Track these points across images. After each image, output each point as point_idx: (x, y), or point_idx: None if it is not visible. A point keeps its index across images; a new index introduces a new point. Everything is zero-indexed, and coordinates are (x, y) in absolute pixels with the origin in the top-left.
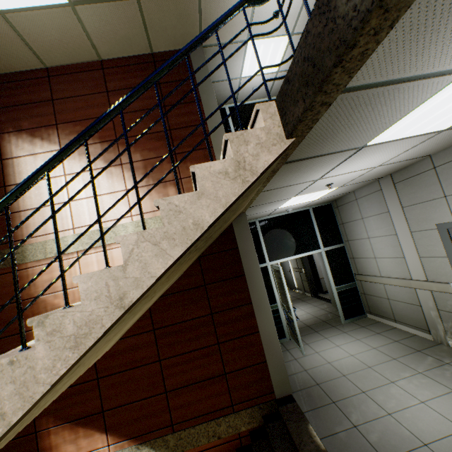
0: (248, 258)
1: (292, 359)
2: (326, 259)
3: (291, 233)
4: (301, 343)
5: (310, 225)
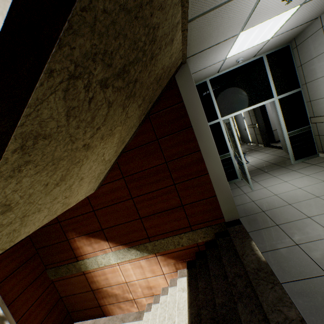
0: (194, 109)
1: (241, 193)
2: (279, 107)
3: (242, 87)
4: (250, 181)
5: (263, 75)
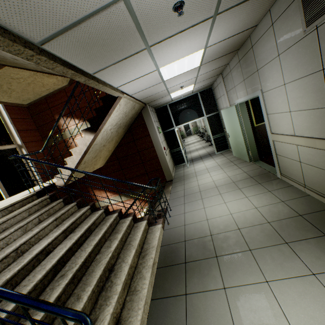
0: None
1: None
2: None
3: None
4: None
5: None
